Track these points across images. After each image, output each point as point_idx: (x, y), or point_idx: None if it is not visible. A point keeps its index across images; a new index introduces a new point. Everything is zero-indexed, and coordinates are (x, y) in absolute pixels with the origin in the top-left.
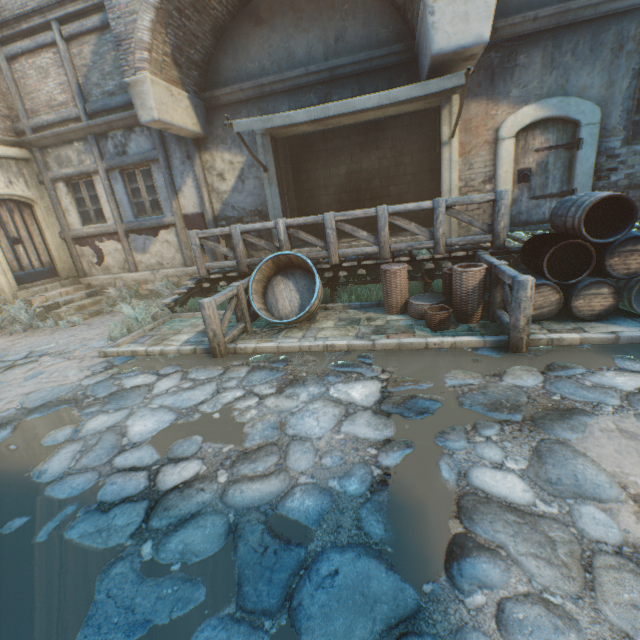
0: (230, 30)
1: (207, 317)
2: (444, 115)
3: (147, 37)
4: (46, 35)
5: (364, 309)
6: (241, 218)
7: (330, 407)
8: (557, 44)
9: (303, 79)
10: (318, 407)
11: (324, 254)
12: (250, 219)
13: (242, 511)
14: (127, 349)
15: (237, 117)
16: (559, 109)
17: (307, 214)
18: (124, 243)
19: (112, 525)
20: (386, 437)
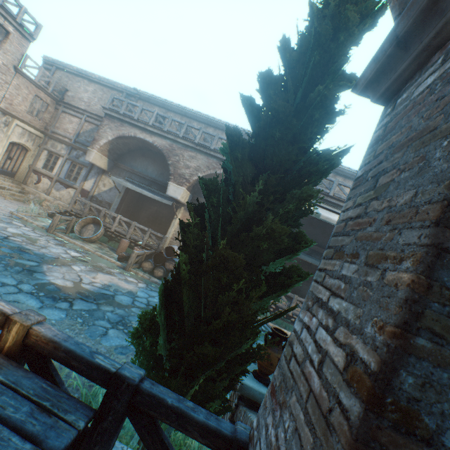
0: (135, 152)
1: (55, 219)
2: (178, 210)
3: (102, 144)
4: (81, 115)
5: (112, 250)
6: (102, 201)
7: (63, 251)
8: None
9: (146, 177)
10: (60, 249)
11: (111, 226)
12: (105, 203)
13: (24, 247)
14: (22, 215)
15: (122, 173)
16: None
17: (134, 215)
18: (53, 183)
19: None
20: (67, 258)
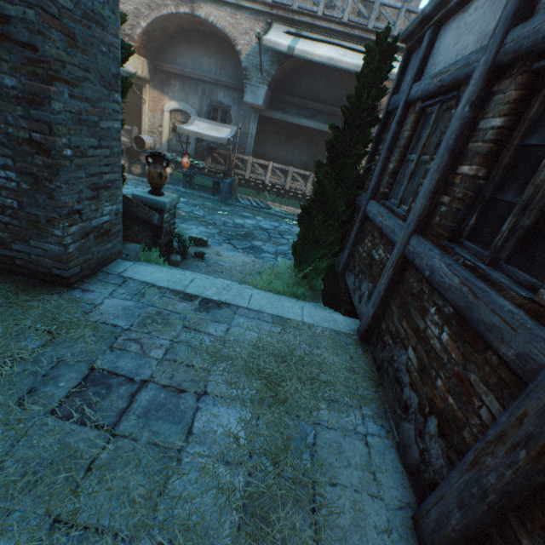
0: None
1: None
2: (144, 91)
3: None
4: None
5: None
6: None
7: None
8: (185, 82)
9: None
10: None
11: None
12: None
13: None
14: None
15: None
16: (184, 108)
17: None
18: None
19: None
20: None
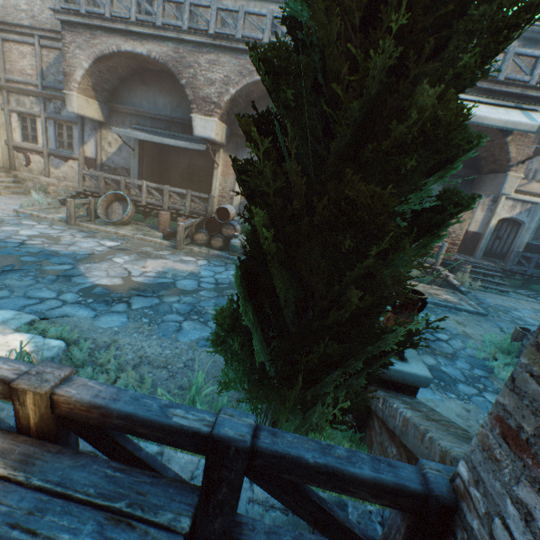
0: (130, 80)
1: (69, 207)
2: (217, 156)
3: (80, 79)
4: (30, 39)
5: (153, 228)
6: (117, 169)
7: (96, 244)
8: None
9: (159, 116)
10: (92, 243)
11: (140, 199)
12: (121, 171)
13: (48, 250)
14: (29, 212)
15: (125, 120)
16: None
17: (164, 177)
18: (46, 160)
19: (9, 245)
20: (104, 251)
